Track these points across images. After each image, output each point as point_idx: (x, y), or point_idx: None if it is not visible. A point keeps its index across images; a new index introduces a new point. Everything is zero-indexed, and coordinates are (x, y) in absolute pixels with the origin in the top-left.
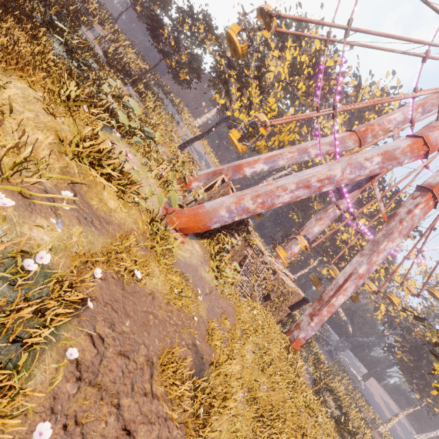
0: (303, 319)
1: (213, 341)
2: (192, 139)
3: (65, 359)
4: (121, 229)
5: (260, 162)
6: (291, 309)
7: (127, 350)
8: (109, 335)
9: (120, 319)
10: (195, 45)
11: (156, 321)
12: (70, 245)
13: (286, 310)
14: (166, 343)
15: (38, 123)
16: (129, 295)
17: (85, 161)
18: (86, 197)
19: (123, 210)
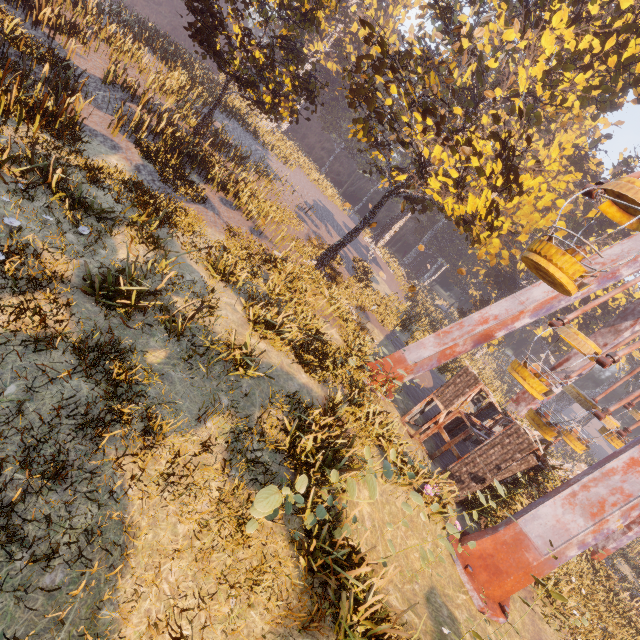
0: None
1: None
2: (341, 243)
3: None
4: None
5: (524, 316)
6: None
7: None
8: None
9: None
10: (296, 30)
11: None
12: None
13: None
14: None
15: None
16: None
17: None
18: None
19: None
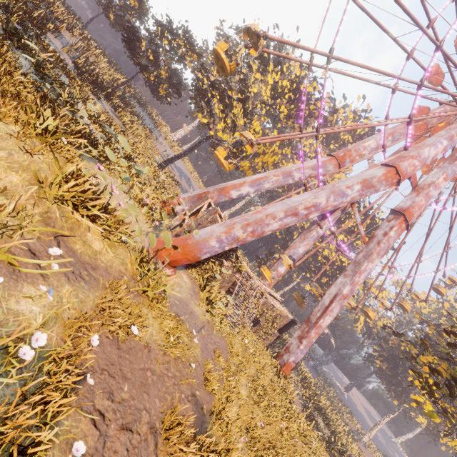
0: (292, 343)
1: (211, 385)
2: (173, 158)
3: (69, 456)
4: (108, 273)
5: (246, 185)
6: (280, 332)
7: (129, 421)
8: (109, 408)
9: (118, 385)
10: (175, 60)
11: (154, 377)
12: (61, 310)
13: (275, 333)
14: (166, 402)
15: (12, 162)
16: (125, 353)
17: (68, 204)
18: (69, 243)
19: (109, 251)
